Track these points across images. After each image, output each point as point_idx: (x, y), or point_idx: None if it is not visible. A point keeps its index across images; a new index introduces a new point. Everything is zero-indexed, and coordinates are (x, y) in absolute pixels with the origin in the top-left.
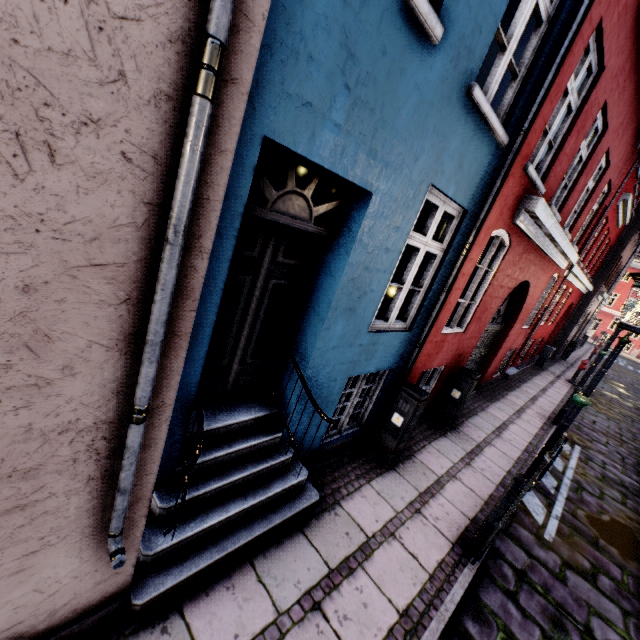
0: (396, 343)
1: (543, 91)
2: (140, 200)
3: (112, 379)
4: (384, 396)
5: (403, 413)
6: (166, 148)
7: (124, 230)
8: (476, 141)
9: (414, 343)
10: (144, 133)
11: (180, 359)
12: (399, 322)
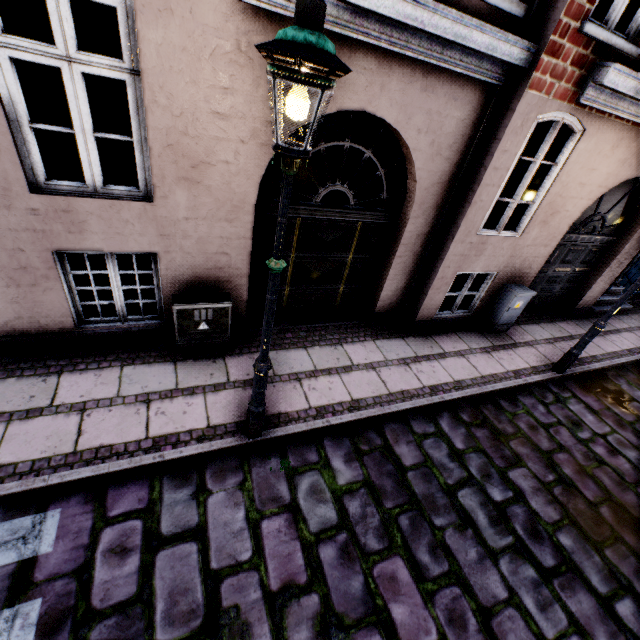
0: None
1: None
2: None
3: (639, 241)
4: None
5: None
6: None
7: None
8: None
9: None
10: None
11: None
12: None
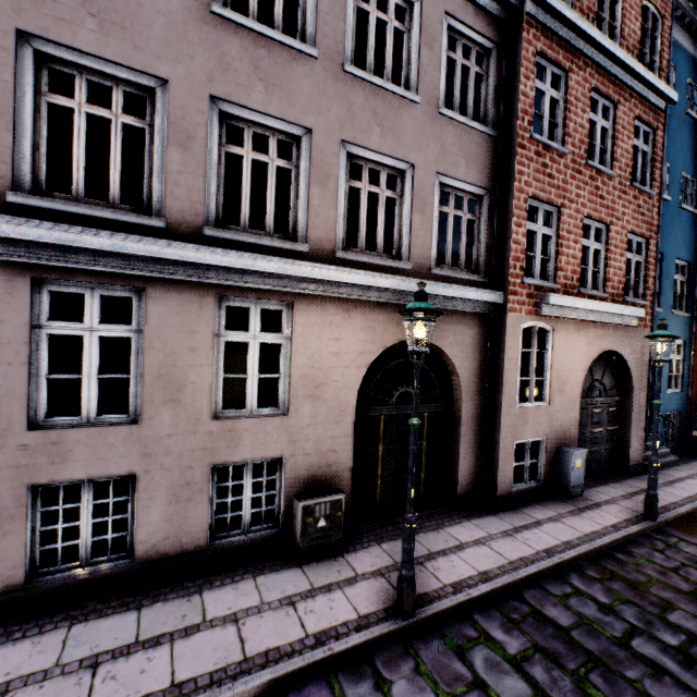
0: (678, 398)
1: (695, 297)
2: (642, 365)
3: (640, 396)
4: (681, 426)
5: (696, 429)
6: (644, 357)
7: (641, 370)
8: (679, 321)
9: (685, 398)
10: (642, 357)
11: (646, 393)
12: (675, 389)
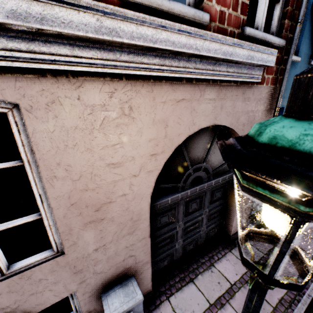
0: None
1: None
2: None
3: None
4: None
5: None
6: None
7: None
8: None
9: None
10: None
11: None
12: None
